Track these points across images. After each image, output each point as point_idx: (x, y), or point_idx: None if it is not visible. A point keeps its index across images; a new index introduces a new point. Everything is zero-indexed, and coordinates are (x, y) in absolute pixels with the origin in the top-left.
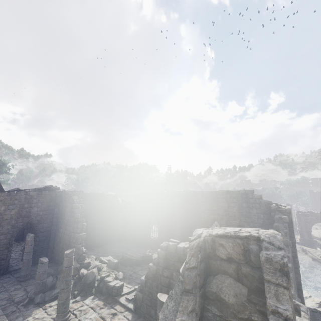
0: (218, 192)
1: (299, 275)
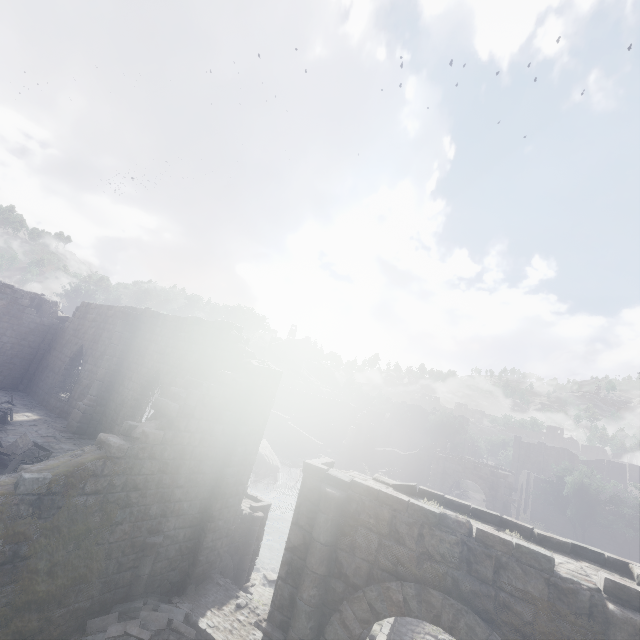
0: (187, 319)
1: (217, 502)
